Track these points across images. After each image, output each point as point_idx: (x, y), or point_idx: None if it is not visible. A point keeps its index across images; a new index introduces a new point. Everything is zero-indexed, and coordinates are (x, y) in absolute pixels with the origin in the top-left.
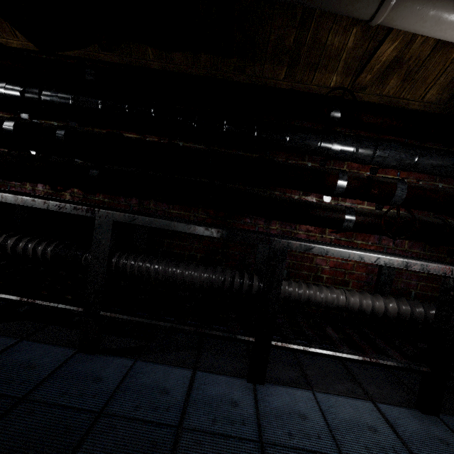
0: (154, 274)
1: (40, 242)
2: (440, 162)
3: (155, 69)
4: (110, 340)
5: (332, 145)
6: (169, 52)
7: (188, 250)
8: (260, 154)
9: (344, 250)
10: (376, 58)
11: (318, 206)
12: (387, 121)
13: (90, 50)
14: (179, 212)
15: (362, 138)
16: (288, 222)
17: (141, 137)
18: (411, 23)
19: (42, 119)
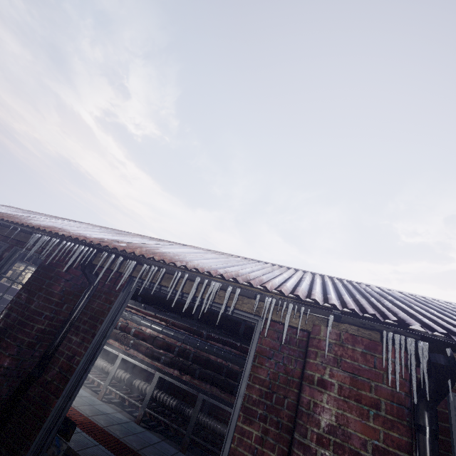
0: (209, 425)
1: (172, 398)
2: None
3: None
4: (188, 453)
5: None
6: None
7: (225, 417)
8: None
9: None
10: None
11: None
12: None
13: None
14: (224, 396)
15: None
16: None
17: (216, 358)
18: None
19: (184, 344)
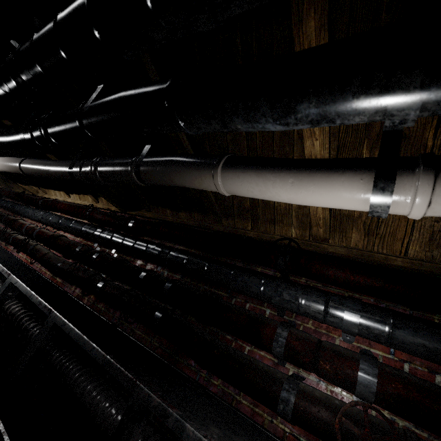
0: (79, 394)
1: None
2: (436, 345)
3: (164, 221)
4: None
5: (273, 292)
6: (178, 212)
7: None
8: (222, 291)
9: (203, 437)
10: (313, 215)
11: (251, 366)
12: (342, 275)
13: (142, 211)
14: (141, 334)
15: (310, 290)
16: (219, 377)
17: (145, 264)
18: (246, 193)
19: (103, 247)
